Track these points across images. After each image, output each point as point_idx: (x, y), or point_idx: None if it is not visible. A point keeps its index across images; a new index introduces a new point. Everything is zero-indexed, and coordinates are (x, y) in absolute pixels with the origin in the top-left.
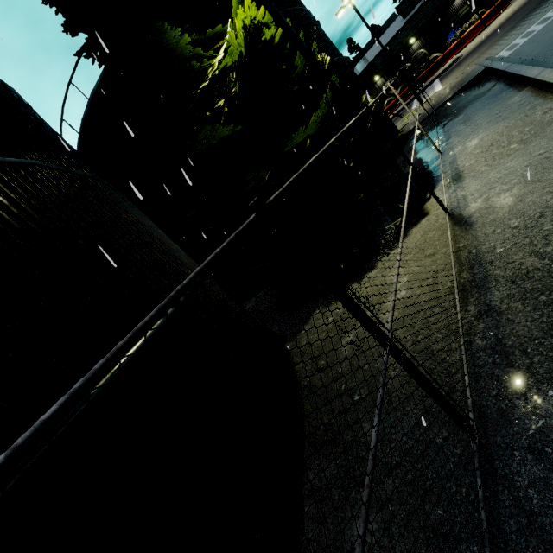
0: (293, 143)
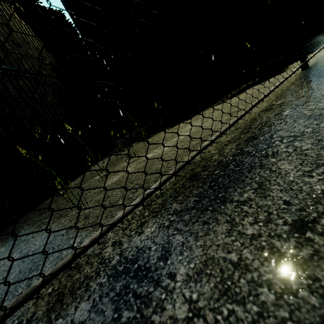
0: None
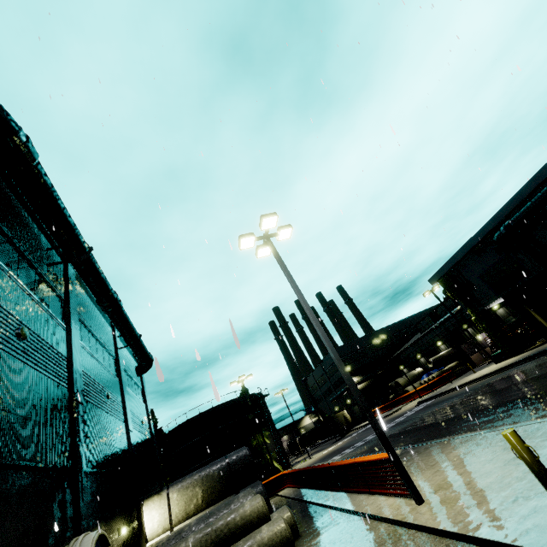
0: None
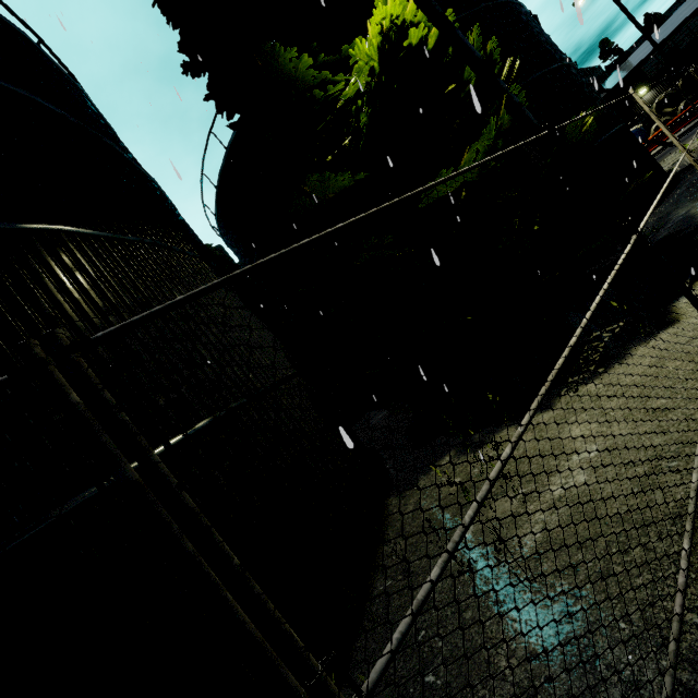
0: (434, 196)
